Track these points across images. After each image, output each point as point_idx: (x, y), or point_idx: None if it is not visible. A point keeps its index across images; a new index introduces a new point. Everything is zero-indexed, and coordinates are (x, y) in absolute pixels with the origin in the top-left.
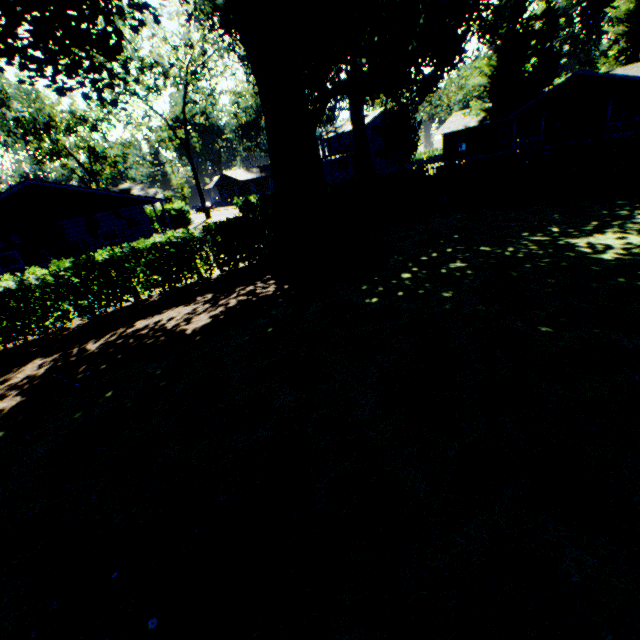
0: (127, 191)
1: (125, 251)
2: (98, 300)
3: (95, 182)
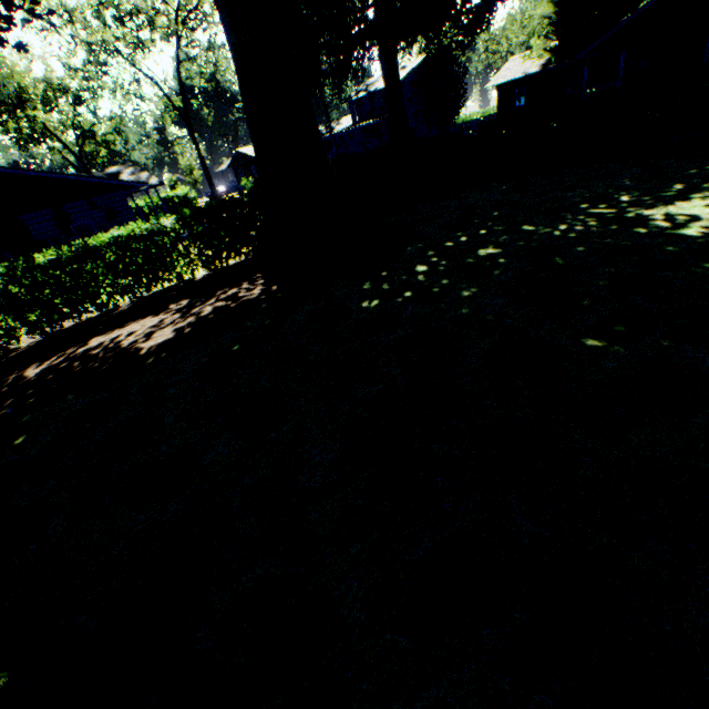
0: (115, 176)
1: (76, 250)
2: (48, 313)
3: (85, 167)
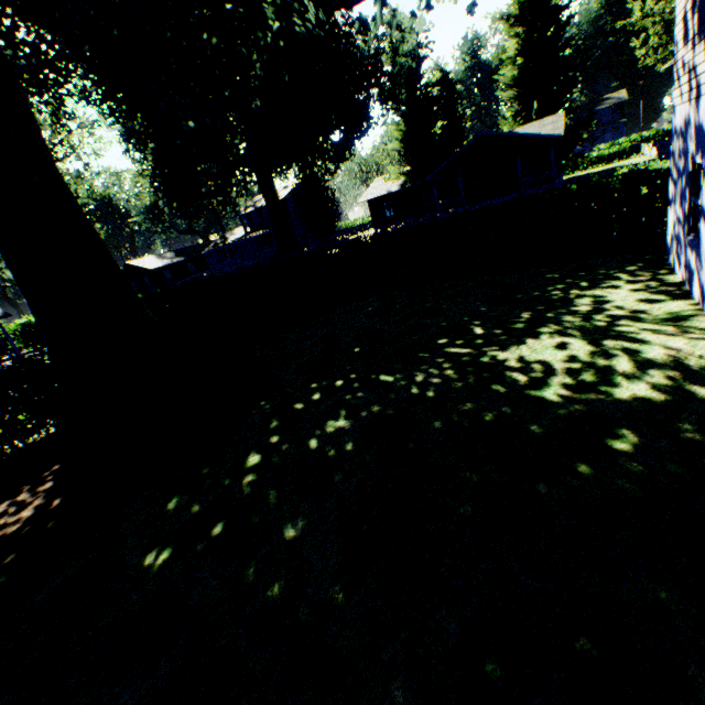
0: None
1: None
2: None
3: None
